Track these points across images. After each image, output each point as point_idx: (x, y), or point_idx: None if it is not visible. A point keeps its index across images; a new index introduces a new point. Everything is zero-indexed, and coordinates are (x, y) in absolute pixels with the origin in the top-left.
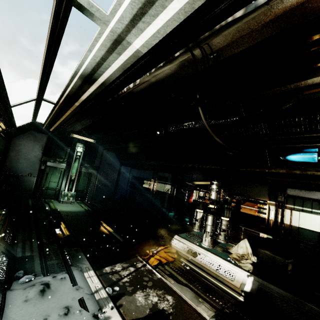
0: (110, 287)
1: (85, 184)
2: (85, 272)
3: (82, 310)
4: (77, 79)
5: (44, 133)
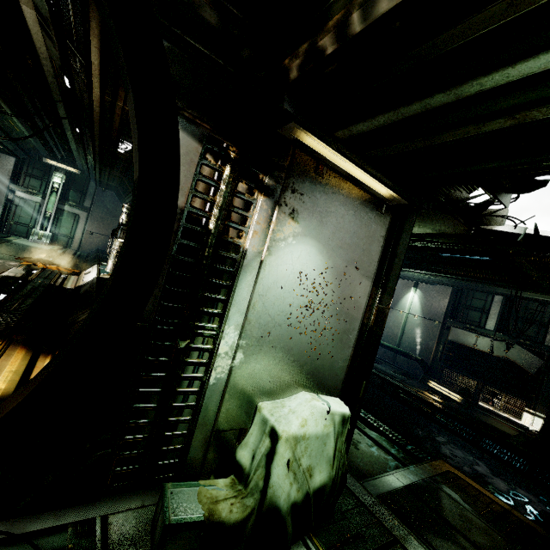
0: None
1: (69, 227)
2: None
3: None
4: None
5: (8, 154)
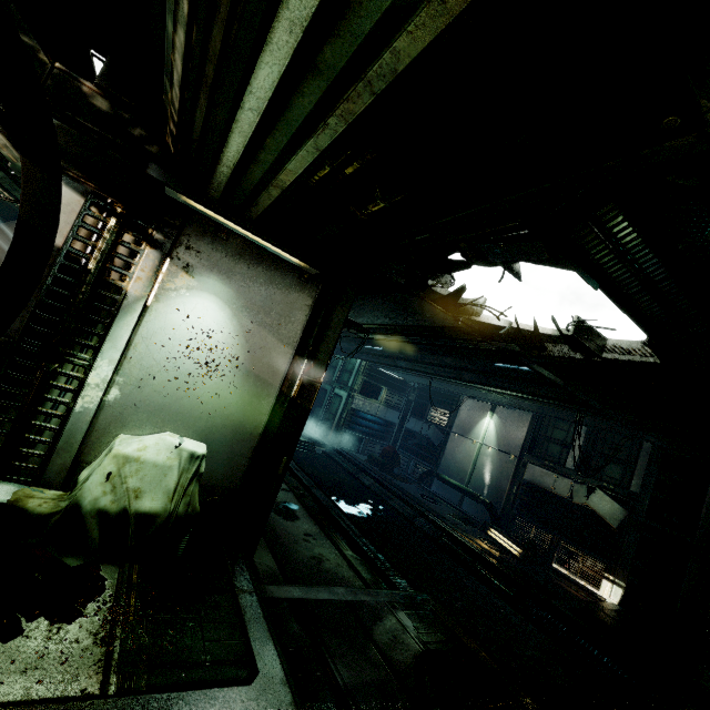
0: None
1: None
2: None
3: None
4: None
5: None
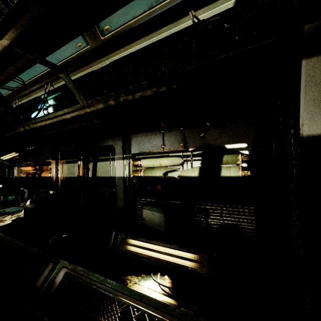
0: None
1: None
2: None
3: None
4: None
5: None
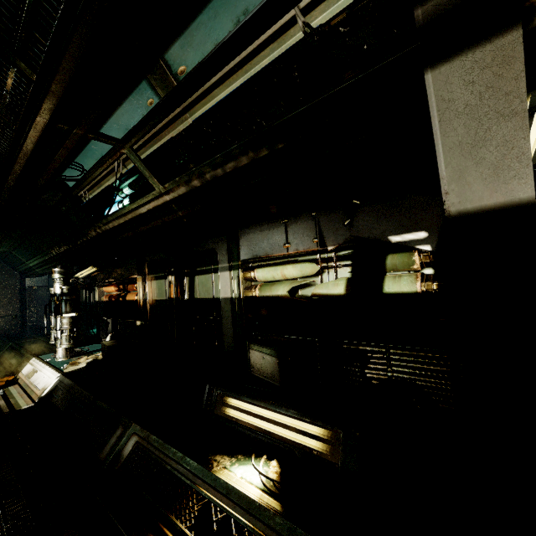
0: None
1: None
2: None
3: None
4: None
5: None
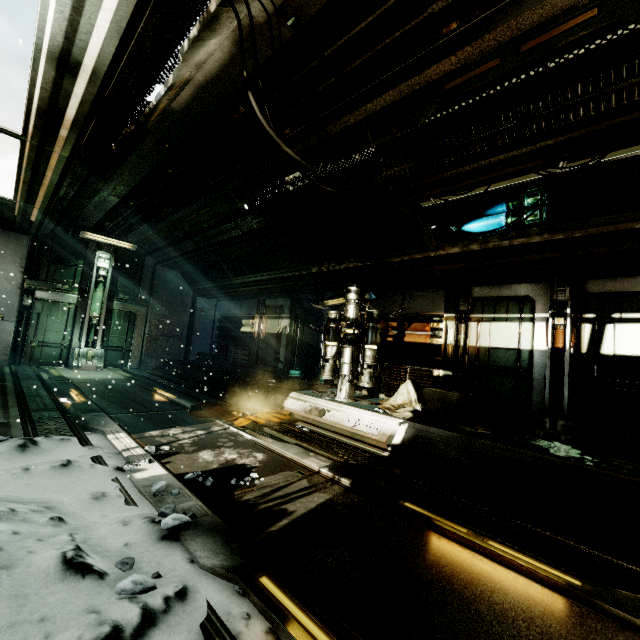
0: (155, 448)
1: (123, 334)
2: (110, 434)
3: (97, 465)
4: (46, 65)
5: (21, 230)
